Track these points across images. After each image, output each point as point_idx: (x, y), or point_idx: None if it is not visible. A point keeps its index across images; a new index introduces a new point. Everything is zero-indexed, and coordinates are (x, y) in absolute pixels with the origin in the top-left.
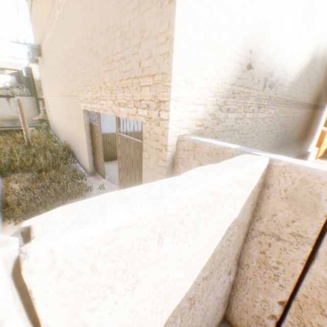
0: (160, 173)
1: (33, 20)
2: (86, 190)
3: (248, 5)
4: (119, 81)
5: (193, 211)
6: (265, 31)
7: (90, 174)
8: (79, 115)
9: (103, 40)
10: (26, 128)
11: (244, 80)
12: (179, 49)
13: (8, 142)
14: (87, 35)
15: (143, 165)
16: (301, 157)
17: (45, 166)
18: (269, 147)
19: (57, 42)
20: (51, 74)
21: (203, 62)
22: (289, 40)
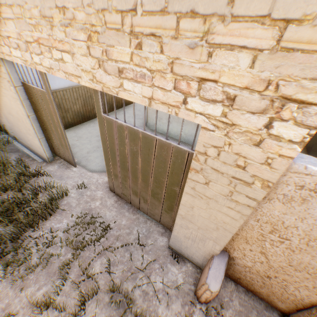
0: (231, 210)
1: None
2: (60, 196)
3: None
4: (121, 13)
5: None
6: None
7: (48, 161)
8: None
9: None
10: None
11: None
12: None
13: None
14: None
15: (186, 188)
16: None
17: None
18: None
19: None
20: None
21: None
22: None
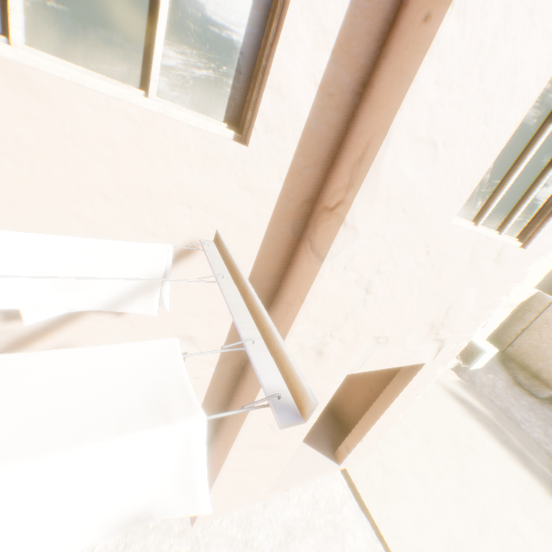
0: None
1: None
2: None
3: None
4: None
5: None
6: None
7: None
8: None
9: None
10: None
11: None
12: None
13: None
14: None
15: None
16: None
17: None
18: None
19: None
20: None
21: None
22: None
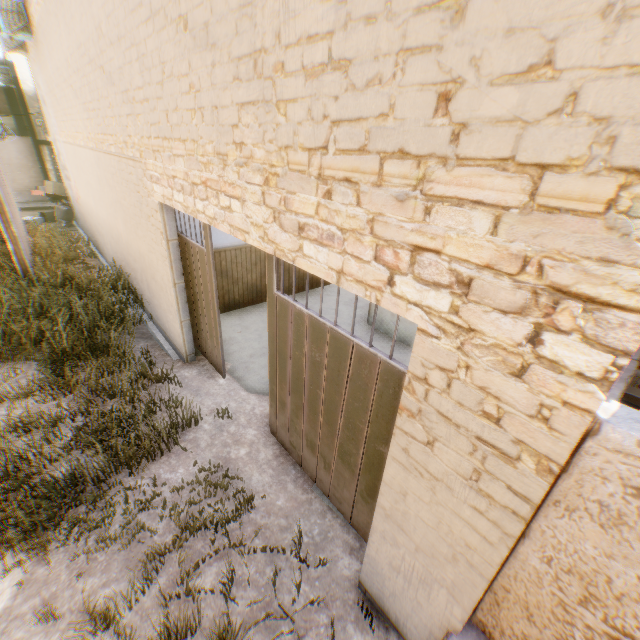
0: (480, 515)
1: None
2: (185, 424)
3: None
4: (308, 151)
5: None
6: None
7: (186, 360)
8: (148, 214)
9: None
10: (14, 235)
11: None
12: None
13: None
14: None
15: (392, 447)
16: None
17: (71, 344)
18: None
19: None
20: (61, 86)
21: None
22: None
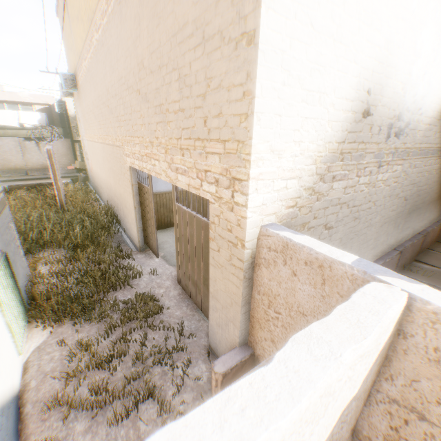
0: (234, 276)
1: (67, 42)
2: (134, 276)
3: (365, 28)
4: (177, 139)
5: (293, 435)
6: (391, 59)
7: (139, 250)
8: (124, 172)
9: (155, 81)
10: (59, 186)
11: (358, 133)
12: (262, 108)
13: (37, 203)
14: (133, 71)
15: (210, 258)
16: (440, 223)
17: (81, 239)
18: (392, 217)
19: (96, 74)
20: (89, 113)
21: (298, 120)
22: (427, 65)
